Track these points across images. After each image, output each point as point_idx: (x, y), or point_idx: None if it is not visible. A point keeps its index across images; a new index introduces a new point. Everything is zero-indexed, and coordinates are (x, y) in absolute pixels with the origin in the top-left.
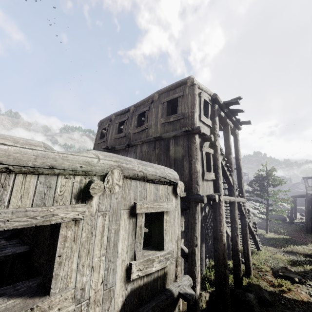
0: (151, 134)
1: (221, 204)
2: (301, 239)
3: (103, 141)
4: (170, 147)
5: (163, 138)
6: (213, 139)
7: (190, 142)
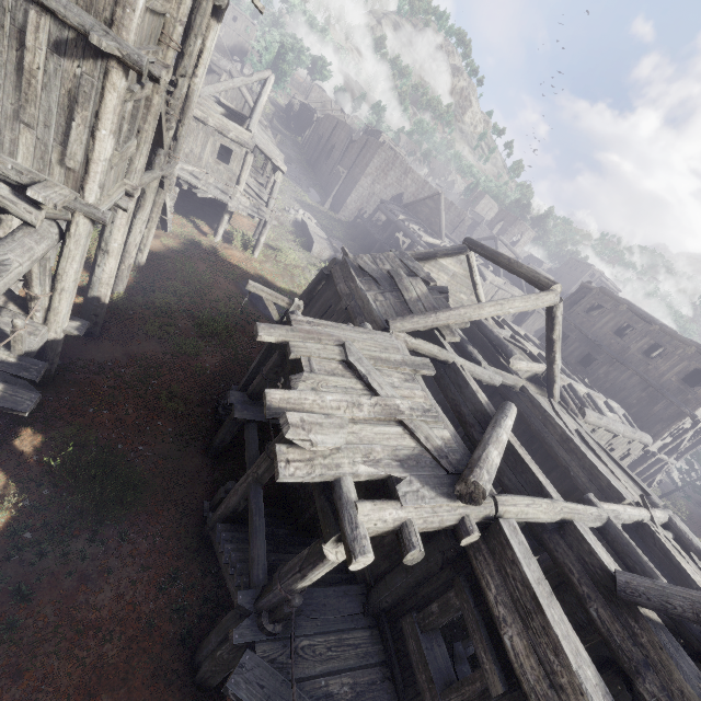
0: (651, 375)
1: (653, 458)
2: (697, 531)
3: (589, 319)
4: (658, 404)
5: (659, 392)
6: (699, 424)
7: (678, 417)
